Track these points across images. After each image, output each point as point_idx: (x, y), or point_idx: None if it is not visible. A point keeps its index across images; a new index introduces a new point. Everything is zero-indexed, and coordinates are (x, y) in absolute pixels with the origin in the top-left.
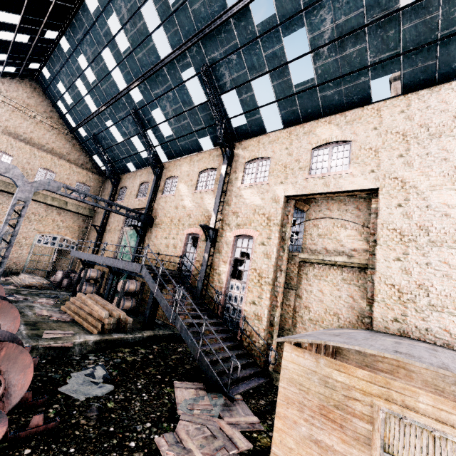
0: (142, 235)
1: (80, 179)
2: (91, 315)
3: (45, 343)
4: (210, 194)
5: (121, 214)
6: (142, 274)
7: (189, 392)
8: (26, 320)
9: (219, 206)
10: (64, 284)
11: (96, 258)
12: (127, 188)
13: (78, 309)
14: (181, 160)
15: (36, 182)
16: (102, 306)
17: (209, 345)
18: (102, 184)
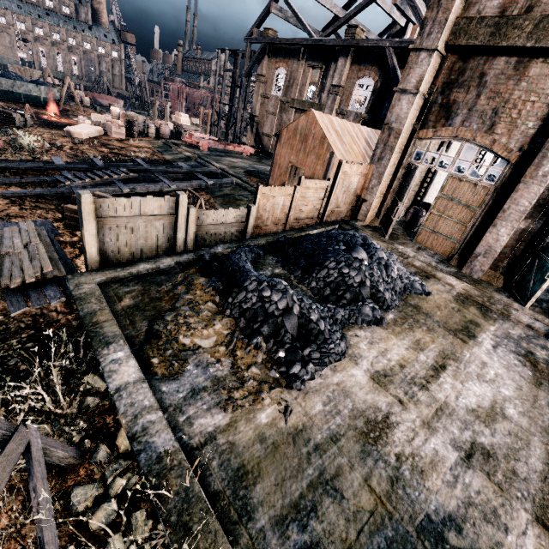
0: None
1: None
2: None
3: None
4: None
5: None
6: None
7: None
8: None
9: None
10: None
11: None
12: None
13: None
14: None
15: None
16: None
17: None
18: None
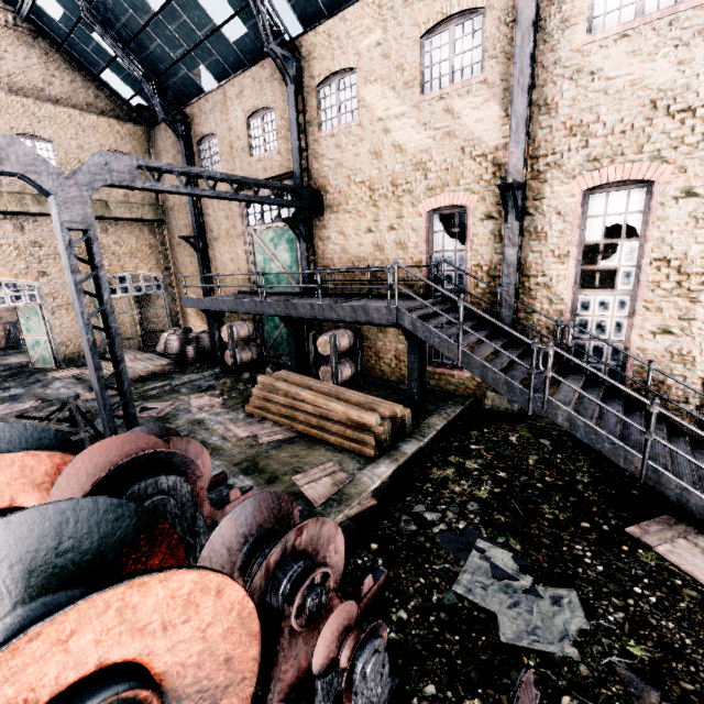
0: (307, 236)
1: (103, 144)
2: (327, 419)
3: (338, 517)
4: (476, 93)
5: (266, 203)
6: (404, 326)
7: (687, 550)
8: (233, 463)
9: (526, 122)
10: (191, 356)
11: (254, 307)
12: (217, 137)
13: (288, 411)
14: (348, 16)
15: (80, 169)
16: (333, 398)
17: (681, 455)
18: (147, 142)
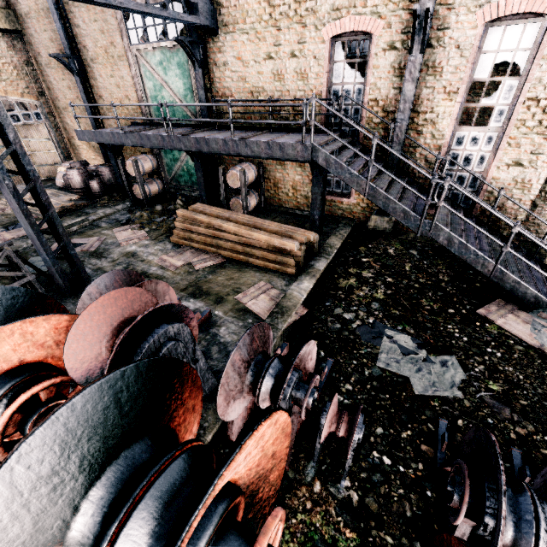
0: (202, 61)
1: None
2: (250, 246)
3: (284, 325)
4: None
5: (160, 15)
6: (318, 163)
7: (514, 321)
8: (179, 289)
9: None
10: (96, 190)
11: (162, 142)
12: None
13: (213, 240)
14: None
15: None
16: (252, 227)
17: (524, 261)
18: None
